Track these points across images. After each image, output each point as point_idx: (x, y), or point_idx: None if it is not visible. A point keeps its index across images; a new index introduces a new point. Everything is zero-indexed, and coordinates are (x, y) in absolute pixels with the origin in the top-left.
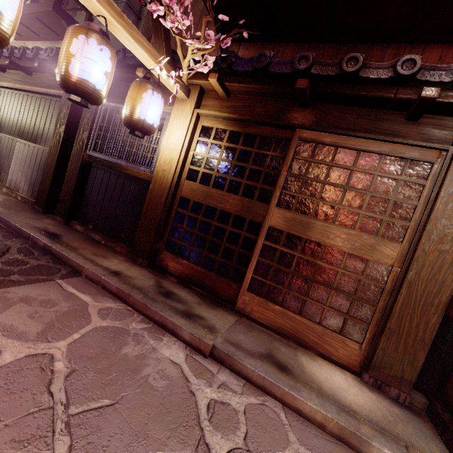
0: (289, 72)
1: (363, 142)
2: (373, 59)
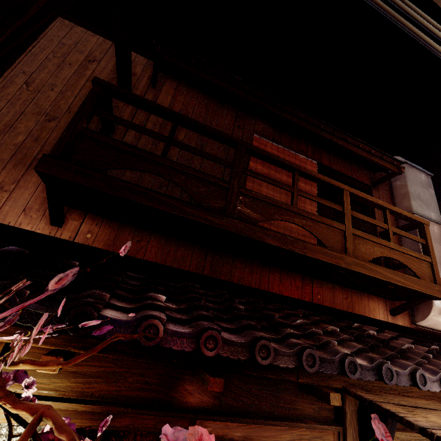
0: (191, 350)
1: (274, 431)
2: (236, 270)
